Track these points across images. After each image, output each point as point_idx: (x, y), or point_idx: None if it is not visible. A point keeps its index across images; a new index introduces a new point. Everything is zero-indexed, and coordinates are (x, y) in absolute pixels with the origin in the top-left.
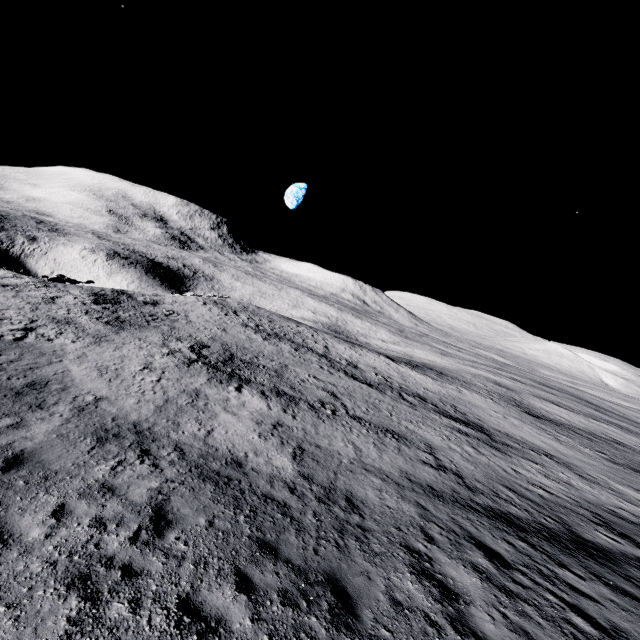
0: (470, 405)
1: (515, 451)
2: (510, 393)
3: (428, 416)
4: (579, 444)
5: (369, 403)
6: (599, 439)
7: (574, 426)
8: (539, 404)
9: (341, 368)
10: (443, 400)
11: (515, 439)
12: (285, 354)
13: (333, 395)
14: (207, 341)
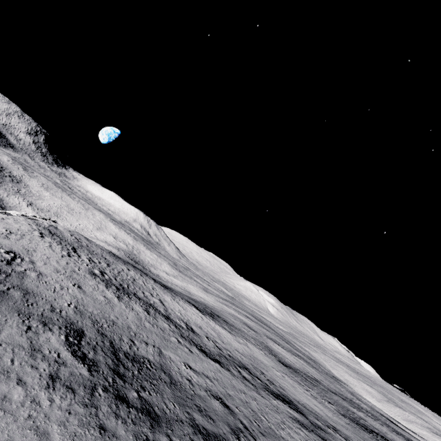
0: (264, 365)
1: (330, 437)
2: (259, 337)
3: (274, 405)
4: (320, 397)
5: (246, 405)
6: (313, 381)
7: (298, 369)
8: (274, 346)
9: (188, 337)
10: (254, 365)
11: (311, 412)
12: (146, 324)
13: (224, 404)
14: (75, 318)
